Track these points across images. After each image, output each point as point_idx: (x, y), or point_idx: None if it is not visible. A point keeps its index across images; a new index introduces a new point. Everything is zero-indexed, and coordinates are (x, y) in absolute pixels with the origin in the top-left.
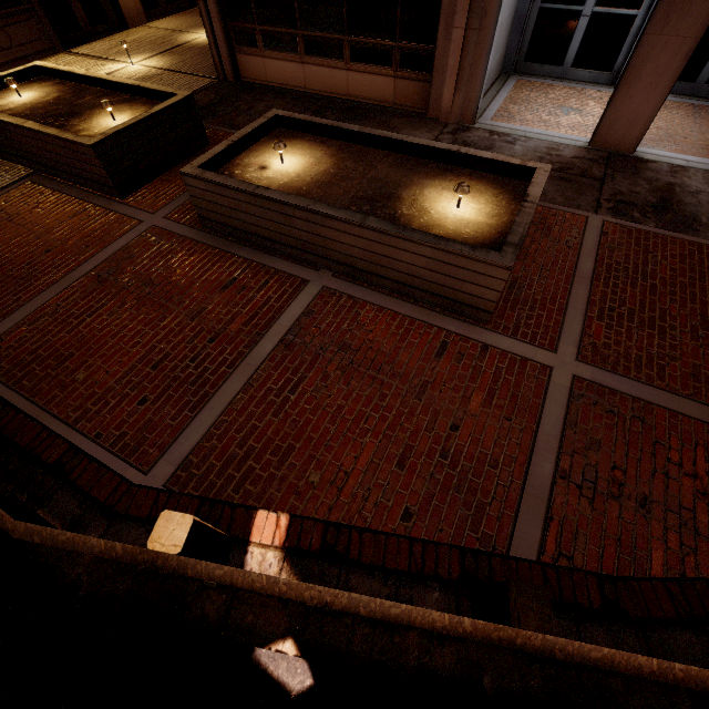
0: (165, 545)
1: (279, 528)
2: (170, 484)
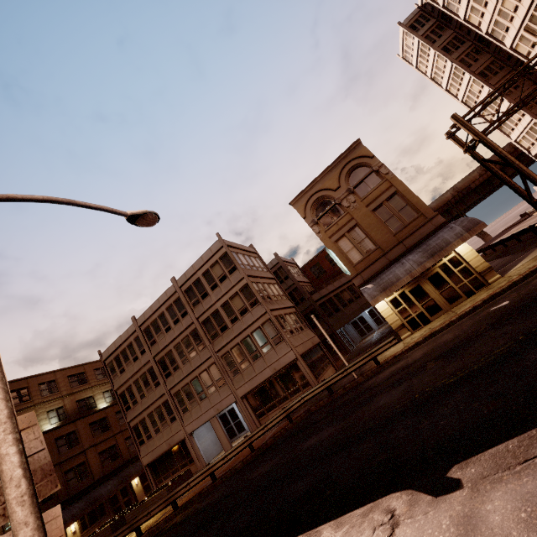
0: None
1: None
2: None
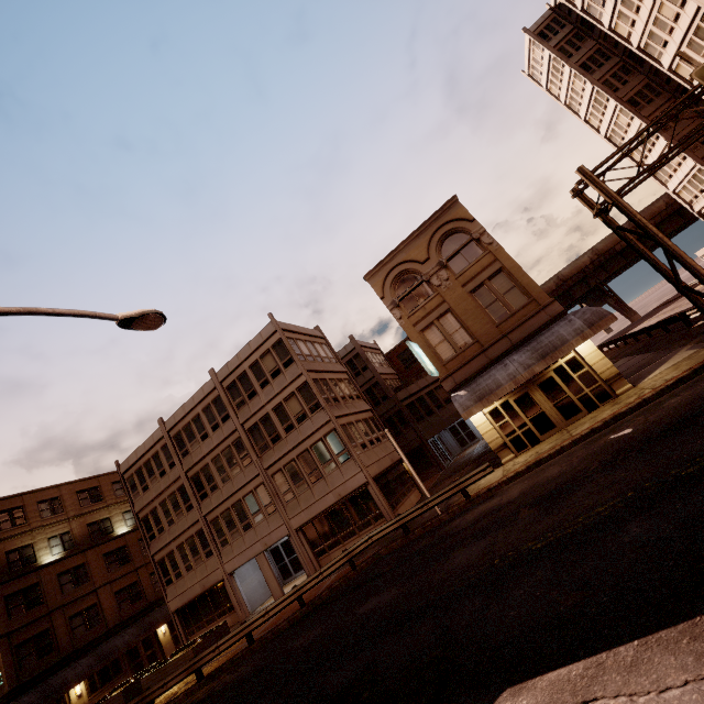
0: None
1: None
2: None
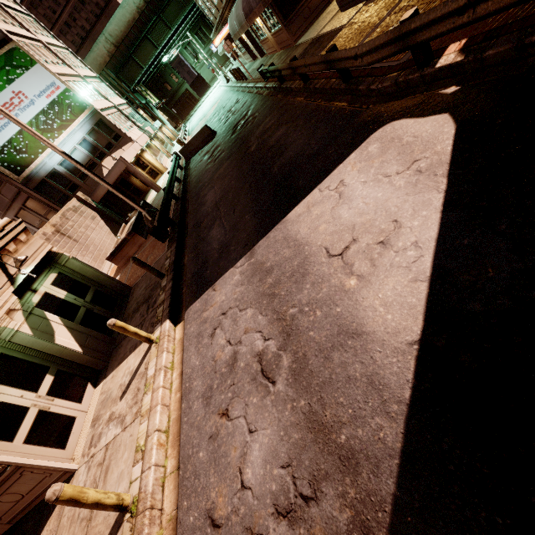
0: (405, 18)
1: (460, 45)
2: (409, 58)
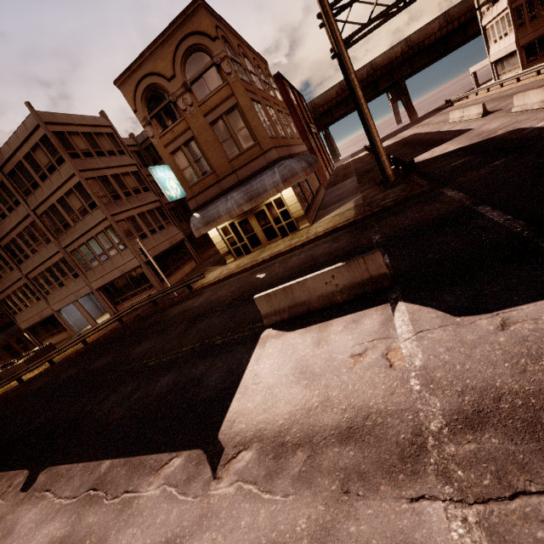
0: None
1: None
2: None
